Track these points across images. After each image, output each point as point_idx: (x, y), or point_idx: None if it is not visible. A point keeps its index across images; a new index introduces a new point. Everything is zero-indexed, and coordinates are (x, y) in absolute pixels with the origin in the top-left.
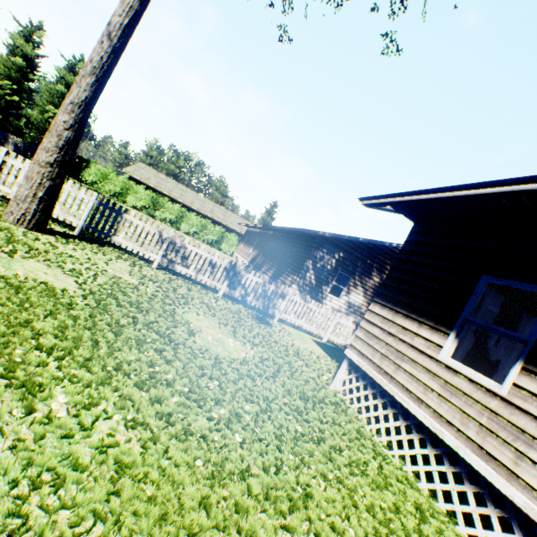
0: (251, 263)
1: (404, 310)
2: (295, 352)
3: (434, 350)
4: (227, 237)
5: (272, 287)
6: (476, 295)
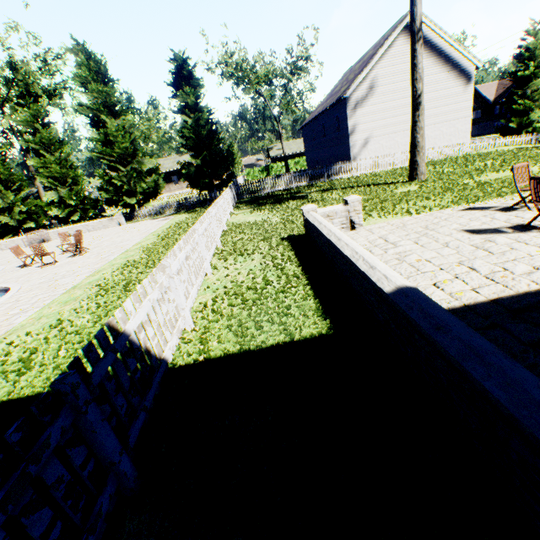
0: None
1: None
2: None
3: None
4: None
5: None
6: None
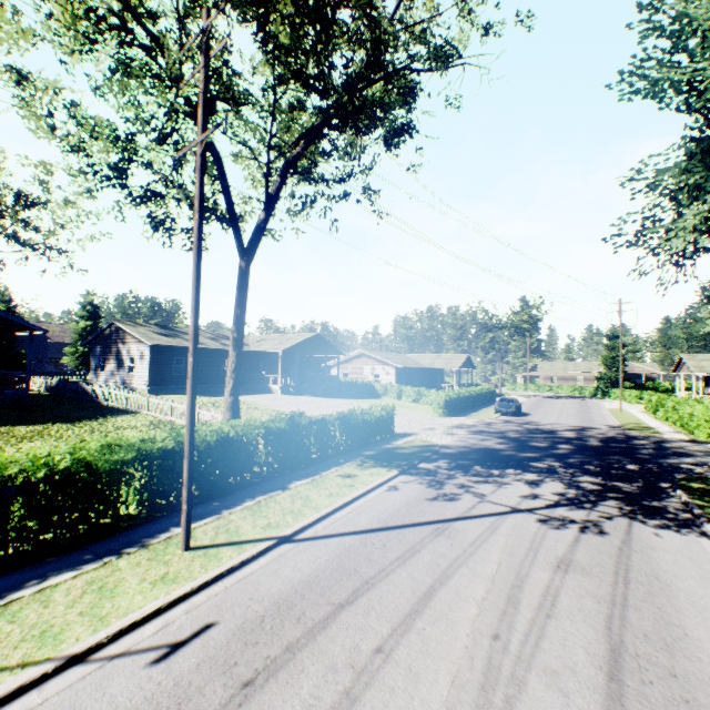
0: None
1: None
2: None
3: None
4: None
5: None
6: None
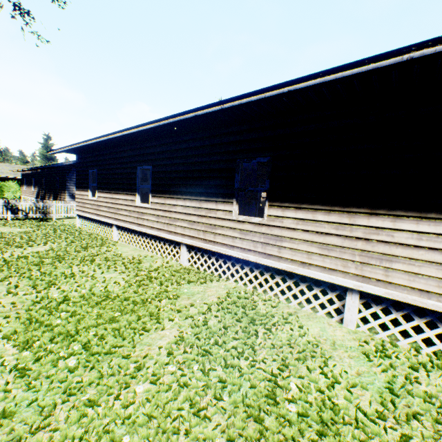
0: (38, 198)
1: (82, 189)
2: (62, 225)
3: (88, 197)
4: (6, 186)
5: (41, 204)
6: (90, 177)
